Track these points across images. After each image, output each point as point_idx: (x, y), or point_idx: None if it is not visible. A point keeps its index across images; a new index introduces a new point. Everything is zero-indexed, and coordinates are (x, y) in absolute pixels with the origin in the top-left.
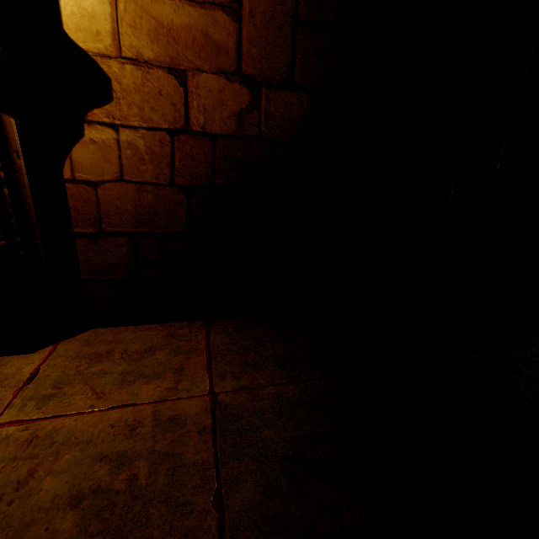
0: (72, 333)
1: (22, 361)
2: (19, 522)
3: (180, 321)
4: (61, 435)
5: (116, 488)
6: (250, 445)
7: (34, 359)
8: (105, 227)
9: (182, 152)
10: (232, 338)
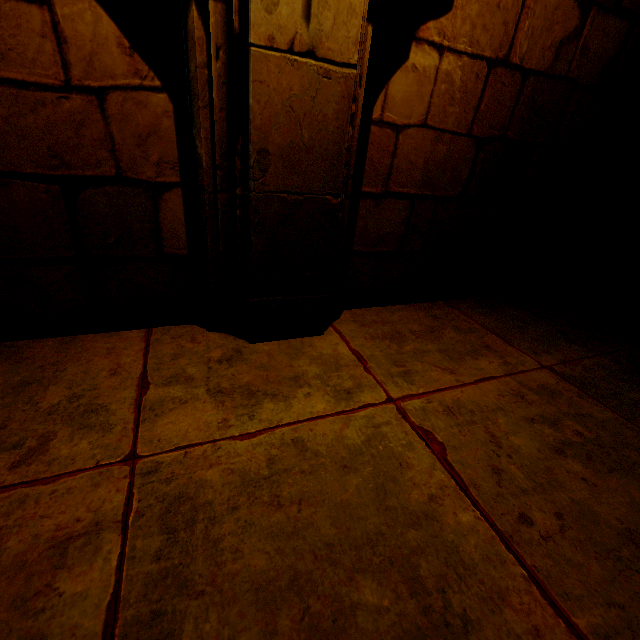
0: (338, 314)
1: (325, 343)
2: (539, 469)
3: (422, 301)
4: (469, 405)
5: (576, 441)
6: (633, 405)
7: (333, 340)
8: (391, 187)
9: (492, 92)
10: (492, 317)
